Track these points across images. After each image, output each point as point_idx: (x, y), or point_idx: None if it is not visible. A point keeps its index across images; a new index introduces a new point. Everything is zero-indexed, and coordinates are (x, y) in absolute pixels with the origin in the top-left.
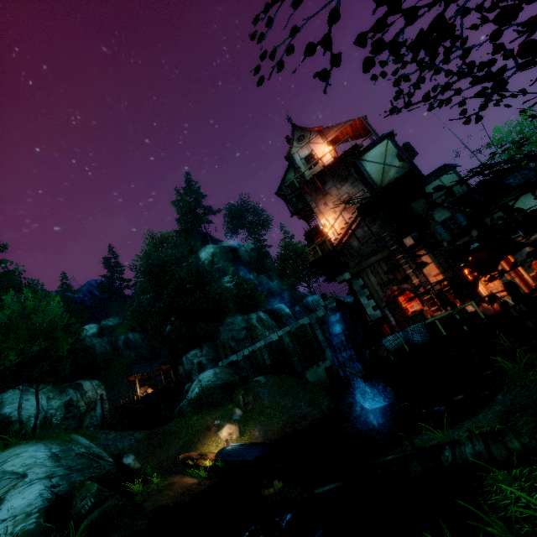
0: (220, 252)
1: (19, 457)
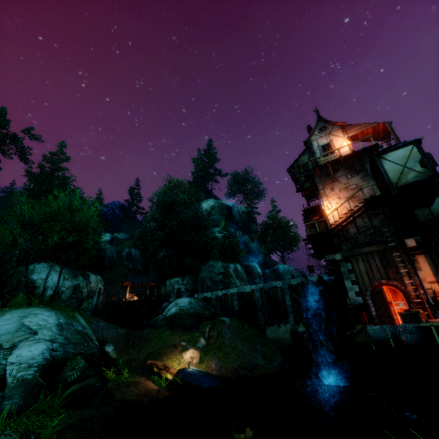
0: (218, 206)
1: (36, 317)
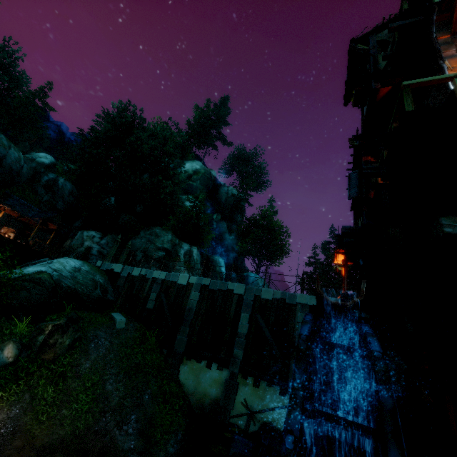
0: (204, 173)
1: None
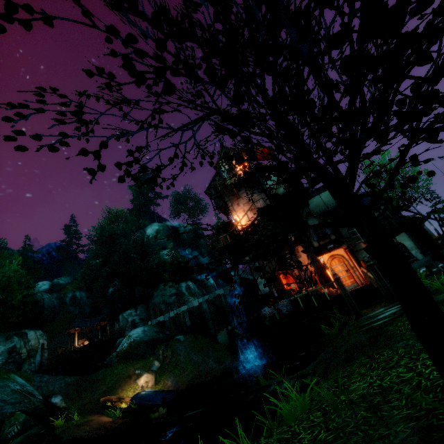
0: (163, 229)
1: None
